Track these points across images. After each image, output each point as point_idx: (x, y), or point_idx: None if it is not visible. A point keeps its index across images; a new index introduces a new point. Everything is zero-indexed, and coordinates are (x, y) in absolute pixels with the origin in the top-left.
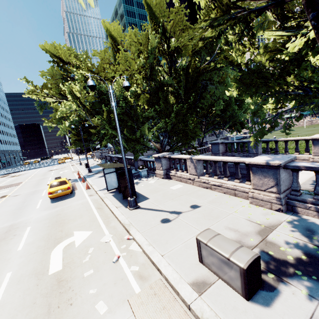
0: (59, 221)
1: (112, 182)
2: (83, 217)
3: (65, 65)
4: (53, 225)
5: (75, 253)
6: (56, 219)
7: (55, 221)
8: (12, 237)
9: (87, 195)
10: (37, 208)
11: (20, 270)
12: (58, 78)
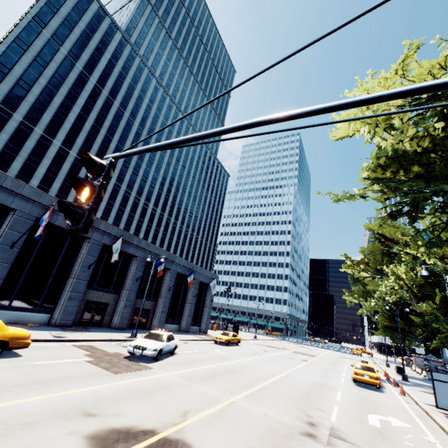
0: (368, 401)
1: (446, 398)
2: (398, 413)
3: (386, 241)
4: (363, 401)
5: (392, 427)
6: (365, 398)
7: (364, 399)
8: (327, 389)
9: (401, 399)
10: (341, 382)
11: (343, 409)
12: (377, 254)
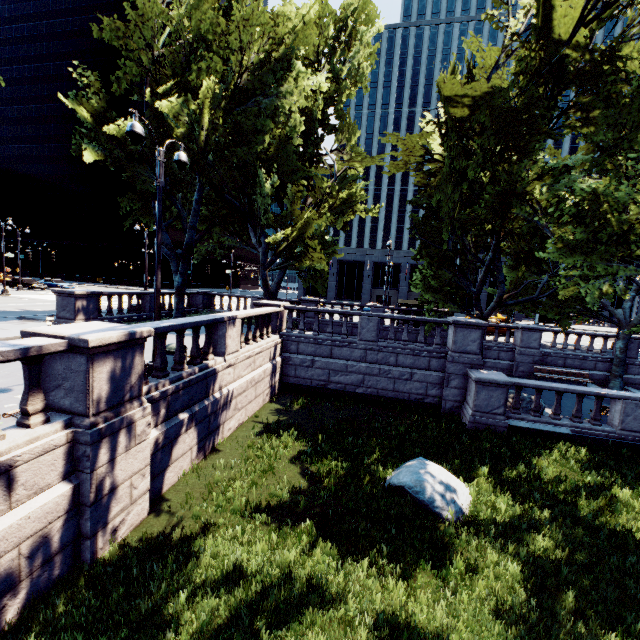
0: None
1: None
2: None
3: None
4: None
5: None
6: None
7: None
8: None
9: None
10: None
11: None
12: None
